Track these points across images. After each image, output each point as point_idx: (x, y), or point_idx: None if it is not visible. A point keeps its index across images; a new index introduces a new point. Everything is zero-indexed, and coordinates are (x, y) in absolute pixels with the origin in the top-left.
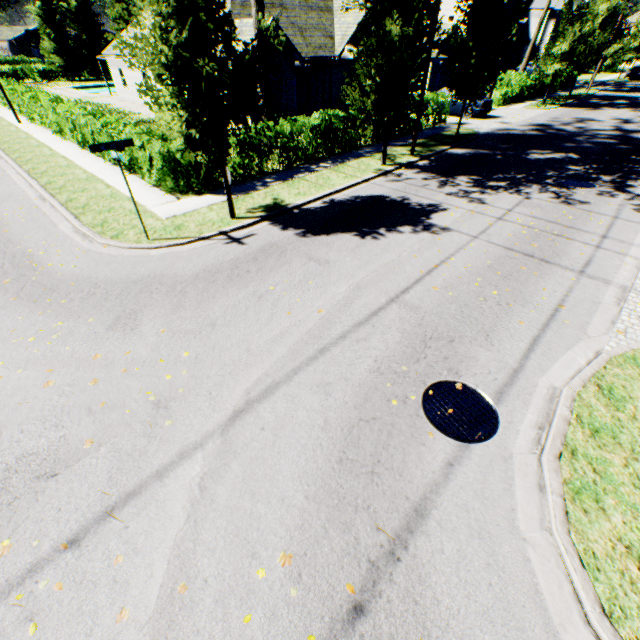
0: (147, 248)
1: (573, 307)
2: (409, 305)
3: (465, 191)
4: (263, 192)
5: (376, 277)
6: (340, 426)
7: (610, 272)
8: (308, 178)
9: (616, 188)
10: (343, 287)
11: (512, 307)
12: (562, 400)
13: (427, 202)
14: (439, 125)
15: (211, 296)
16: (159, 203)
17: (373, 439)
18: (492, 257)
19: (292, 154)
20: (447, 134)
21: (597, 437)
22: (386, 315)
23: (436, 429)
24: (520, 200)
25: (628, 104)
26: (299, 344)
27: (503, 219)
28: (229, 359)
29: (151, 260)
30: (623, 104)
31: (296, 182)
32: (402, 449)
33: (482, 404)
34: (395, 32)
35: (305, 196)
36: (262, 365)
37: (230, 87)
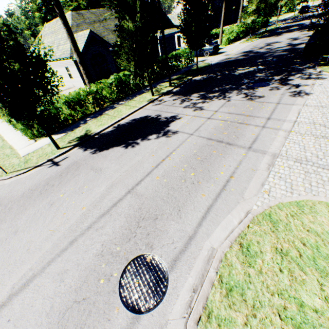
0: (4, 179)
1: (239, 176)
2: (138, 194)
3: (194, 103)
4: (82, 127)
5: (125, 175)
6: (59, 310)
7: (267, 144)
8: (109, 113)
9: (282, 83)
10: (103, 187)
11: (200, 184)
12: (213, 262)
13: (171, 115)
14: (191, 64)
15: (25, 208)
16: (24, 146)
17: (77, 320)
18: (198, 147)
19: (100, 101)
20: (193, 69)
21: (230, 296)
22: (121, 204)
23: (122, 303)
24: (224, 103)
25: (297, 28)
26: (60, 238)
27: (211, 118)
28: (14, 259)
29: (3, 187)
30: (295, 29)
31: (102, 117)
32: (93, 327)
33: (160, 273)
34: (131, 26)
35: (103, 125)
36: (31, 261)
37: (22, 83)
